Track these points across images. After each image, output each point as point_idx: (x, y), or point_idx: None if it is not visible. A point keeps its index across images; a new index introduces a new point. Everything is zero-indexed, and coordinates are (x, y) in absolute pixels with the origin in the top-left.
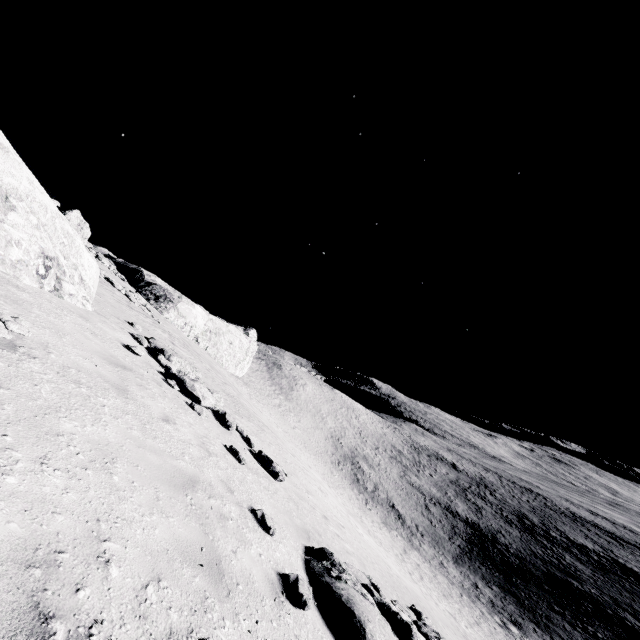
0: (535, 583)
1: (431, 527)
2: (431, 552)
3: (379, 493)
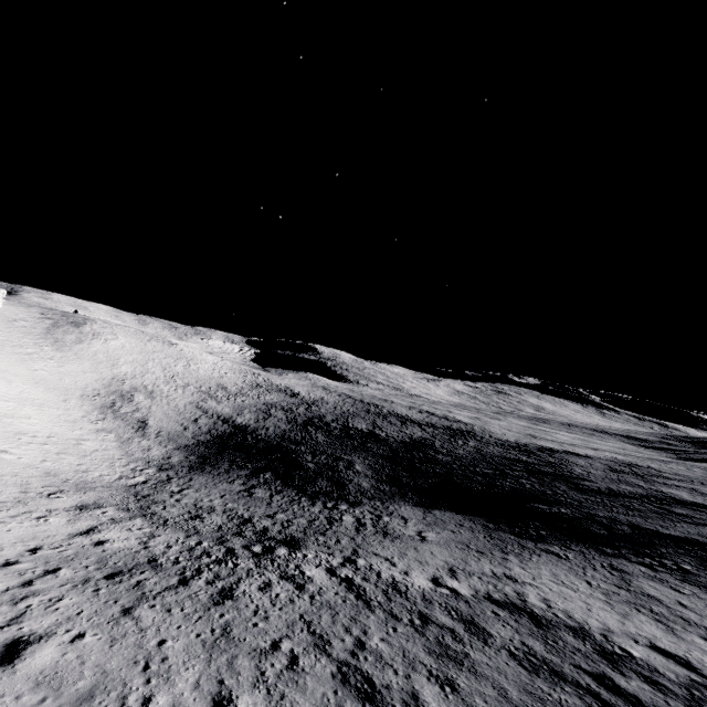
0: (247, 451)
1: (180, 431)
2: (148, 444)
3: (135, 414)
